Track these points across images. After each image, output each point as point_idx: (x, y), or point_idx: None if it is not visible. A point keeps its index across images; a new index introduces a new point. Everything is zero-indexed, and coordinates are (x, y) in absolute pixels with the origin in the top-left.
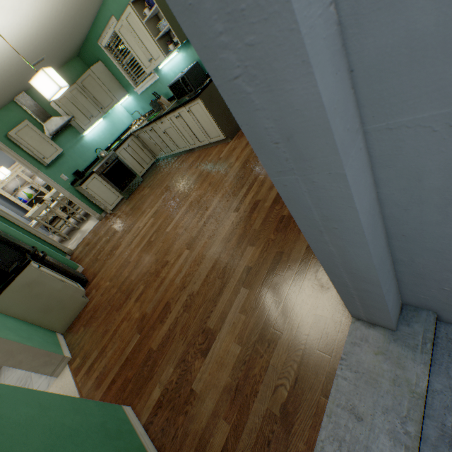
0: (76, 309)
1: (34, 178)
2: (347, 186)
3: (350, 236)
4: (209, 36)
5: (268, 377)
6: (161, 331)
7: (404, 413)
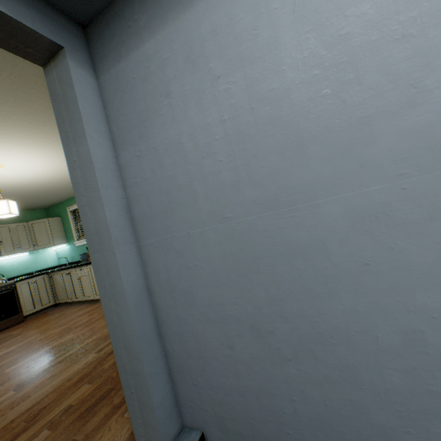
0: None
1: None
2: (117, 259)
3: (122, 300)
4: (80, 191)
5: None
6: None
7: None
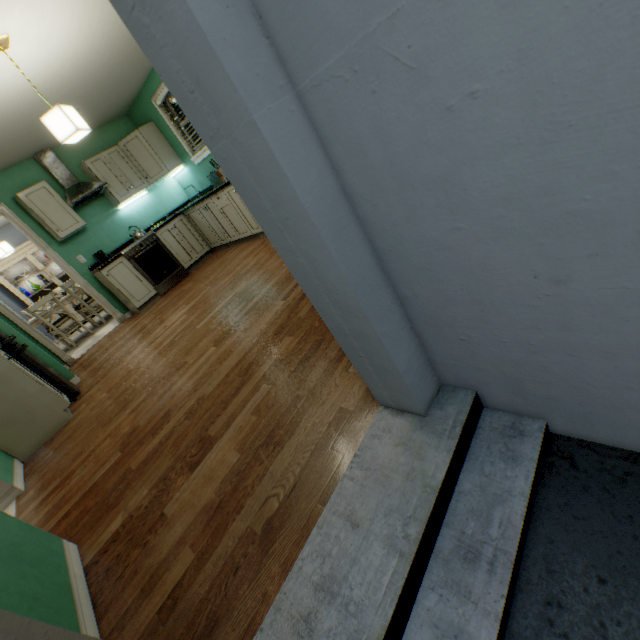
0: (52, 428)
1: (47, 265)
2: (265, 140)
3: (304, 228)
4: None
5: (261, 487)
6: (149, 446)
7: (409, 512)
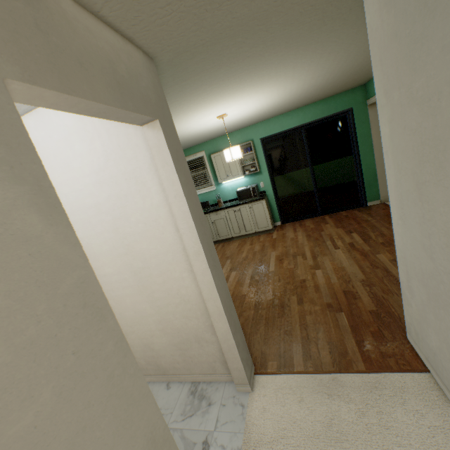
0: None
1: None
2: None
3: None
4: None
5: None
6: (364, 301)
7: None
